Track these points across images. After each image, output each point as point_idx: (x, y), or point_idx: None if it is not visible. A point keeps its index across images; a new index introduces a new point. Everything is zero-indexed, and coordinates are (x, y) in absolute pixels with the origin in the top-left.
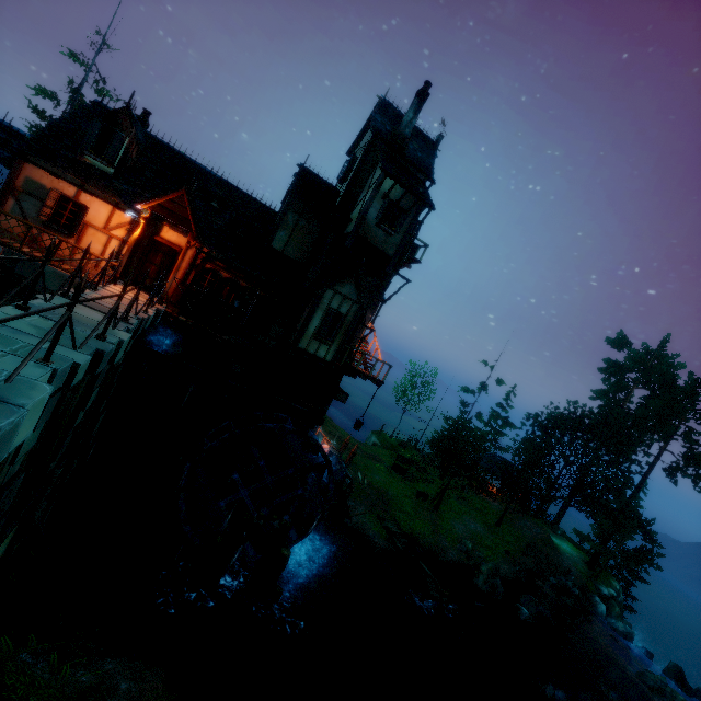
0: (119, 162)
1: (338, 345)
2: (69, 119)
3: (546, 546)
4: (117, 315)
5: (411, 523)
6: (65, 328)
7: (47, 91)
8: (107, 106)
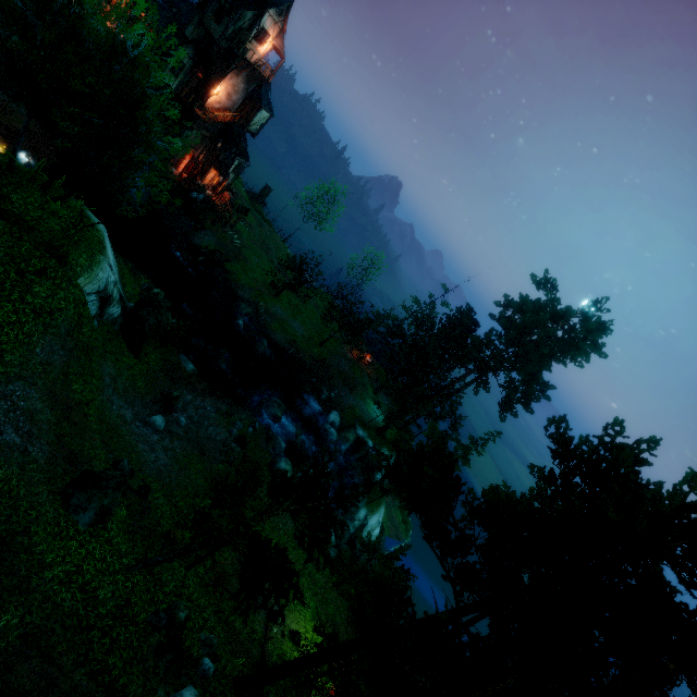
0: None
1: (180, 82)
2: None
3: (339, 375)
4: None
5: (240, 273)
6: None
7: None
8: None
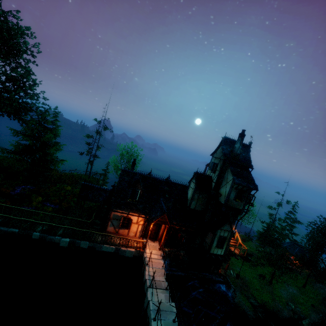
0: (138, 198)
1: (225, 248)
2: (119, 184)
3: None
4: (163, 286)
5: (260, 295)
6: (165, 322)
7: (90, 136)
8: (126, 169)
